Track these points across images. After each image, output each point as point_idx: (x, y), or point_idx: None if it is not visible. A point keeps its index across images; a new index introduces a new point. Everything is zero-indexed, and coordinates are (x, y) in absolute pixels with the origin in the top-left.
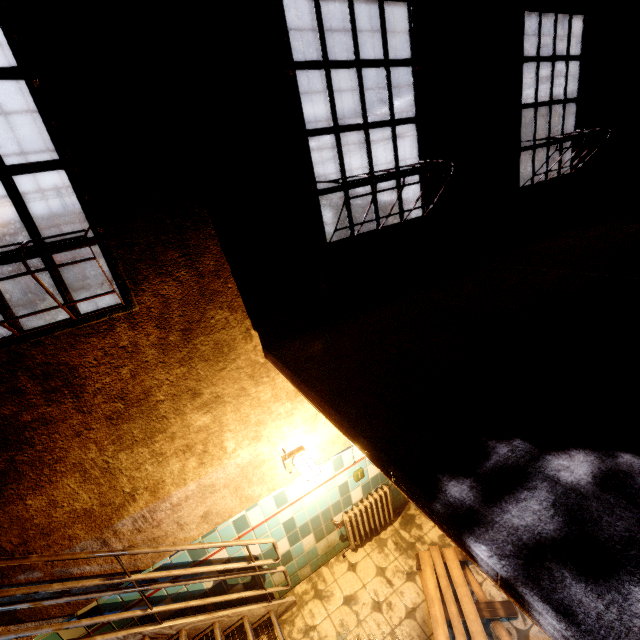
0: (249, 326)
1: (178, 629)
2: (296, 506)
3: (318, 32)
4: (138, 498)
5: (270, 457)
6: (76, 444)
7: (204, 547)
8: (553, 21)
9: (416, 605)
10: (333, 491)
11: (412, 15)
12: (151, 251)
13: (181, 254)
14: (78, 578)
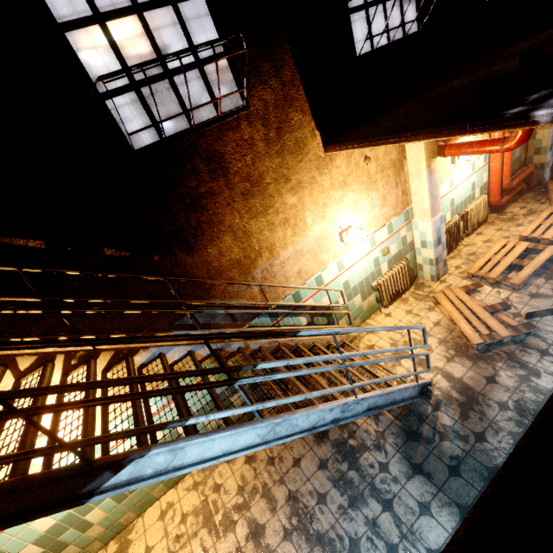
0: (314, 127)
1: (295, 343)
2: (349, 272)
3: None
4: (263, 255)
5: (332, 233)
6: (228, 212)
7: (305, 287)
8: None
9: (439, 320)
10: (370, 263)
11: None
12: (254, 64)
13: (271, 66)
14: (237, 307)
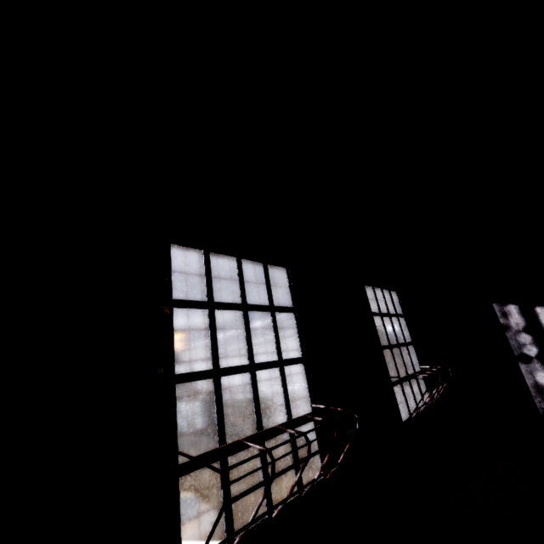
0: None
1: None
2: None
3: (205, 277)
4: None
5: None
6: None
7: None
8: (381, 292)
9: None
10: None
11: (291, 276)
12: None
13: None
14: None
